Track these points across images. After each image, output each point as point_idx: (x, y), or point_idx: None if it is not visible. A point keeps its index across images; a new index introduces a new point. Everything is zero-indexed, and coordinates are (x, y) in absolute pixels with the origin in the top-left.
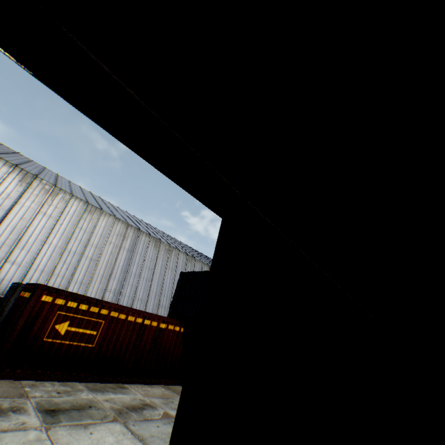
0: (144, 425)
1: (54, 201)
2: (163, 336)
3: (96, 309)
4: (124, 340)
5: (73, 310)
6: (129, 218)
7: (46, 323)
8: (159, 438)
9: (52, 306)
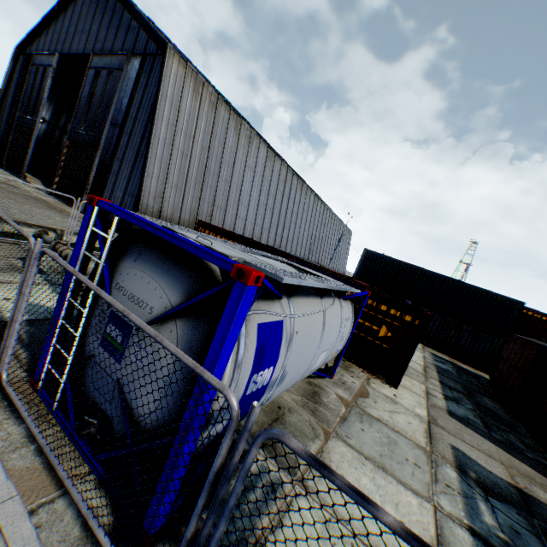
0: None
1: (252, 150)
2: None
3: None
4: None
5: None
6: None
7: None
8: None
9: None
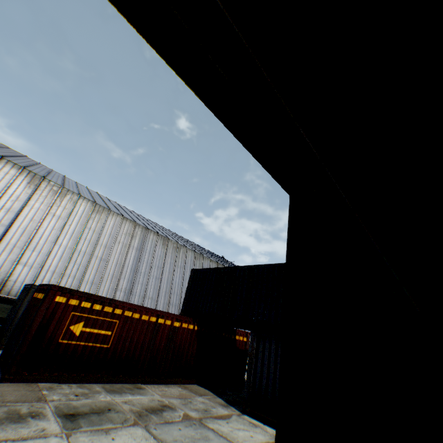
0: (165, 429)
1: (62, 202)
2: (177, 334)
3: (109, 308)
4: (138, 339)
5: (87, 310)
6: (136, 217)
7: (60, 324)
8: (183, 442)
9: (66, 307)
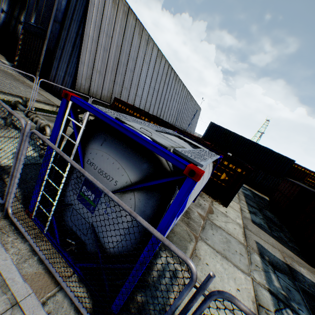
0: None
1: (148, 50)
2: None
3: None
4: None
5: None
6: None
7: None
8: None
9: None
